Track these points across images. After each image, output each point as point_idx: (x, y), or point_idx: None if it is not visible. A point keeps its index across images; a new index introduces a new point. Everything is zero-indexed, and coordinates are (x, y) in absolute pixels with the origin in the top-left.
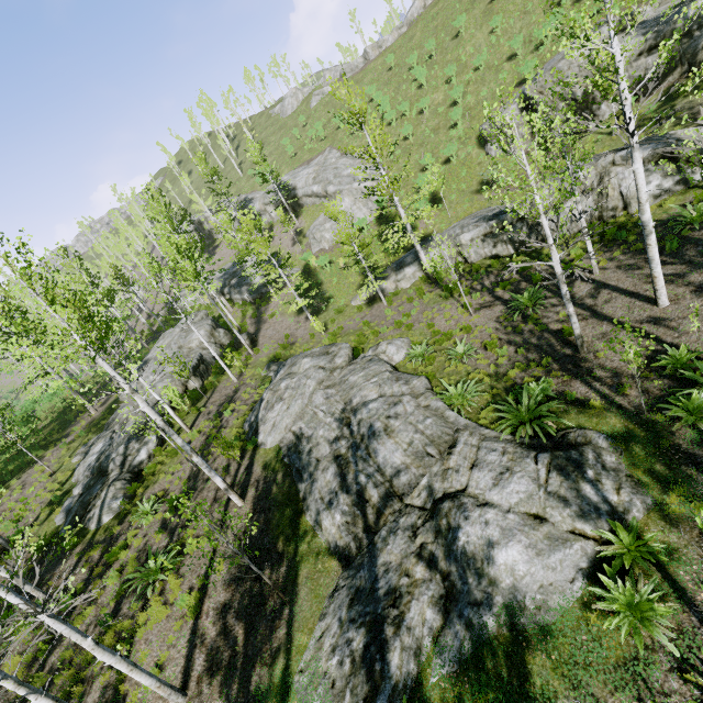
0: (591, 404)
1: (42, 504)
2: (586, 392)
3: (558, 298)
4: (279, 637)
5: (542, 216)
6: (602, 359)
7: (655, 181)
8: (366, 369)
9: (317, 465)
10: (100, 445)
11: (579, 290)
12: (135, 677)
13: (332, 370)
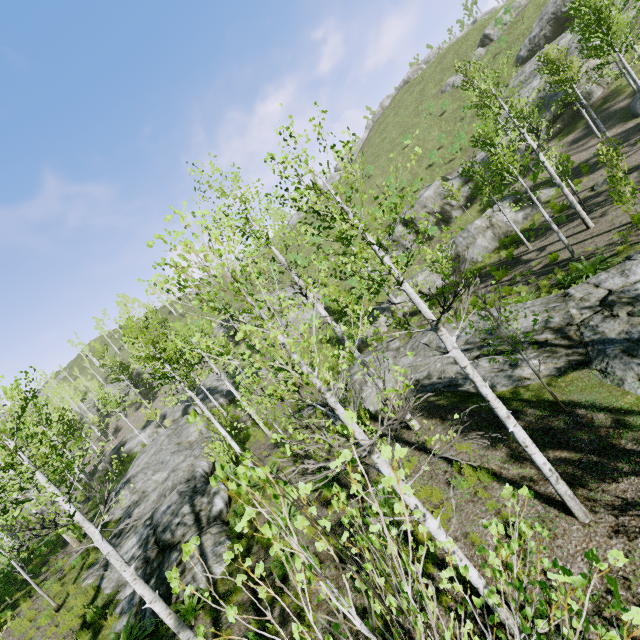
0: (618, 250)
1: (67, 638)
2: (605, 255)
3: (520, 265)
4: (603, 419)
5: (519, 177)
6: (592, 249)
7: (520, 212)
8: (429, 333)
9: (462, 373)
10: (132, 540)
11: (529, 257)
12: (539, 454)
13: (396, 350)
